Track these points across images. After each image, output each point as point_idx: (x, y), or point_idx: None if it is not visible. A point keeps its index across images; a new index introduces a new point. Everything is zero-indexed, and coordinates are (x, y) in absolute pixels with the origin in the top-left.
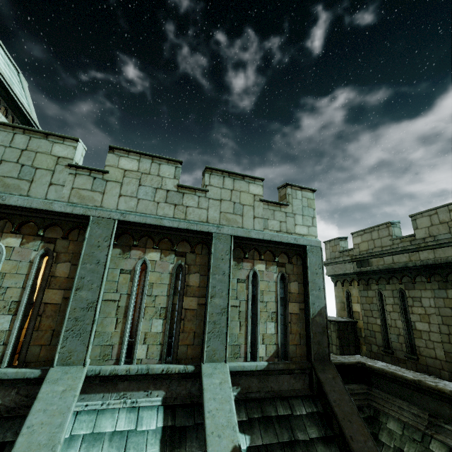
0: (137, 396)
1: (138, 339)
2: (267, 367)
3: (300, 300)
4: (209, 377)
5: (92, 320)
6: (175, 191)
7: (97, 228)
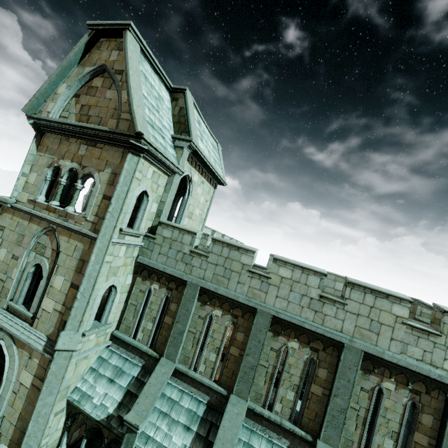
0: (272, 433)
1: (277, 399)
2: None
3: (431, 435)
4: None
5: (253, 376)
6: (317, 299)
7: (261, 318)
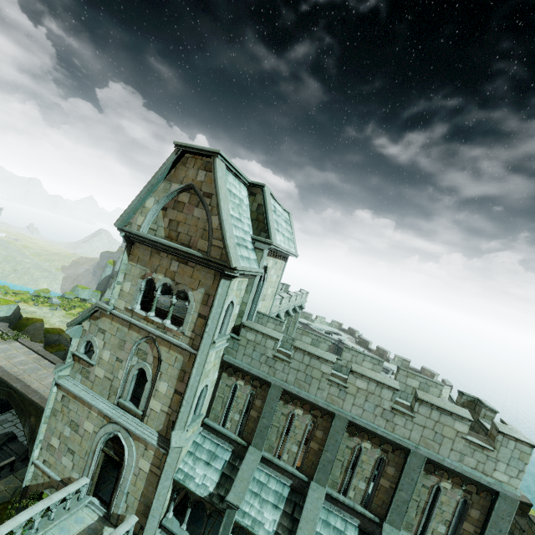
0: (346, 513)
1: (351, 487)
2: None
3: (477, 525)
4: (387, 534)
5: (330, 469)
6: (389, 410)
7: (338, 421)
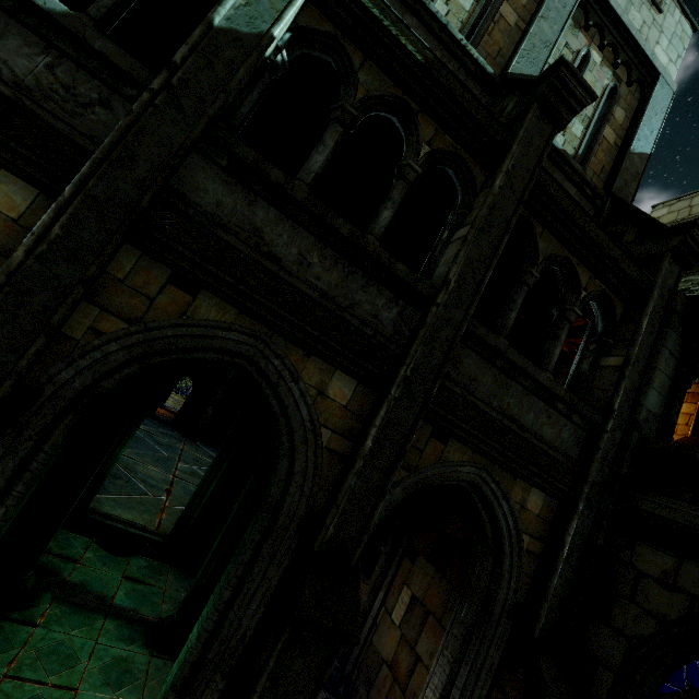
0: None
1: None
2: (563, 151)
3: (619, 134)
4: None
5: None
6: None
7: None
